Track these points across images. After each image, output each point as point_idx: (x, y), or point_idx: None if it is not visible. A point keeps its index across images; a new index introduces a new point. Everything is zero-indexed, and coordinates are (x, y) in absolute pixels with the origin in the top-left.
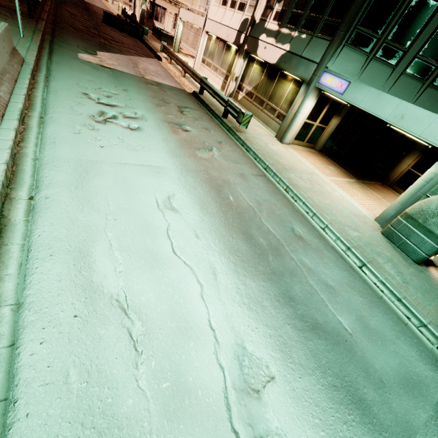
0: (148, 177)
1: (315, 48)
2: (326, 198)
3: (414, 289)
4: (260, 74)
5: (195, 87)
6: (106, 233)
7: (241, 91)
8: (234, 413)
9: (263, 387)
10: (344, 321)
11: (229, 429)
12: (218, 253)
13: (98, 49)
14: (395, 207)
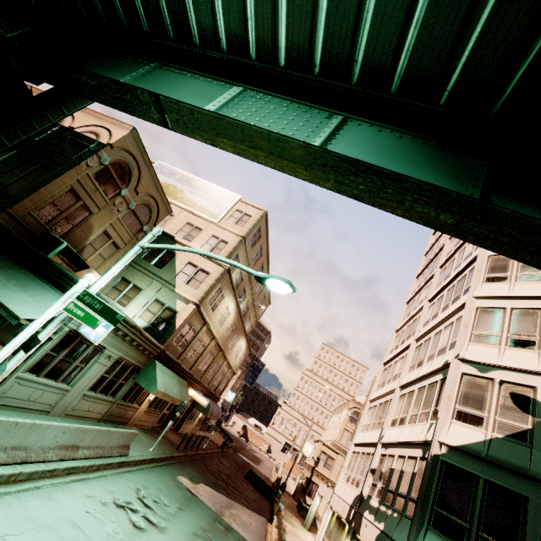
0: None
1: (403, 529)
2: None
3: None
4: None
5: None
6: None
7: None
8: None
9: None
10: None
11: None
12: None
13: (206, 483)
14: None
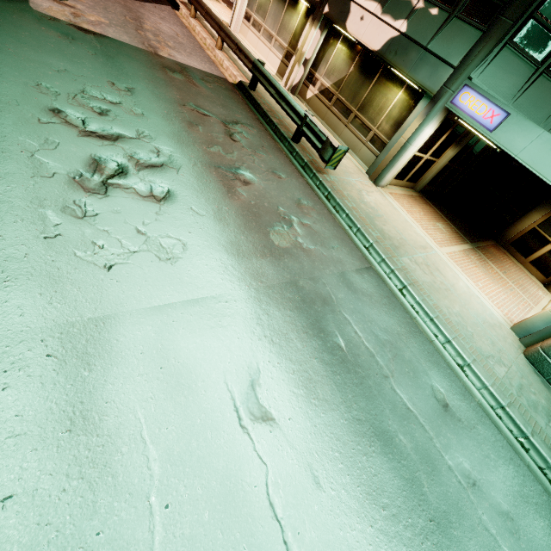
0: (208, 335)
1: (454, 39)
2: (453, 301)
3: None
4: (347, 63)
5: (241, 73)
6: None
7: (312, 84)
8: None
9: None
10: None
11: None
12: (357, 516)
13: None
14: (547, 318)
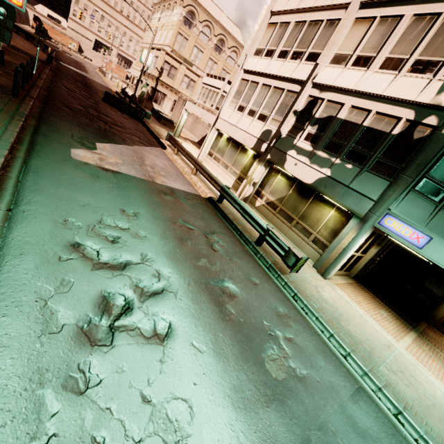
0: None
1: (369, 184)
2: None
3: None
4: (287, 188)
5: (210, 191)
6: None
7: (259, 197)
8: None
9: None
10: None
11: None
12: None
13: (98, 139)
14: None
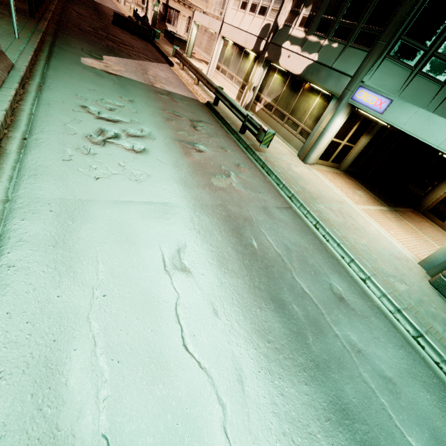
0: (153, 220)
1: (349, 60)
2: (361, 236)
3: None
4: (281, 85)
5: (209, 97)
6: (89, 323)
7: (259, 102)
8: None
9: None
10: (417, 444)
11: None
12: (244, 339)
13: (105, 53)
14: None
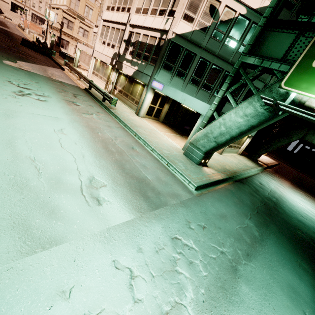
0: (50, 120)
1: (149, 69)
2: (156, 139)
3: (190, 171)
4: (125, 81)
5: (86, 86)
6: (23, 137)
7: (116, 90)
8: (84, 191)
9: (100, 187)
10: (149, 177)
11: (81, 194)
12: (87, 150)
13: (18, 59)
14: (188, 141)
